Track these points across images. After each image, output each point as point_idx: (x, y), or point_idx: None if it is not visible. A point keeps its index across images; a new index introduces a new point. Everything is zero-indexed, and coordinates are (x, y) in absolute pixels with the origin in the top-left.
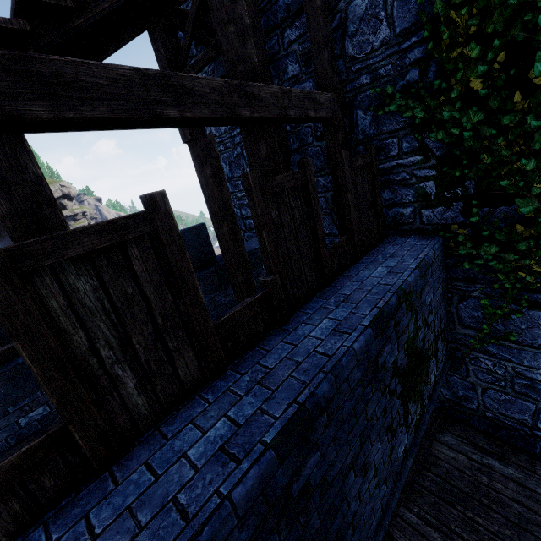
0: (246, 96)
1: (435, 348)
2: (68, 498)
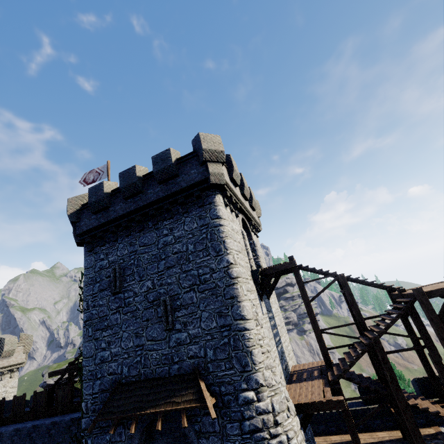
0: None
1: None
2: (53, 416)
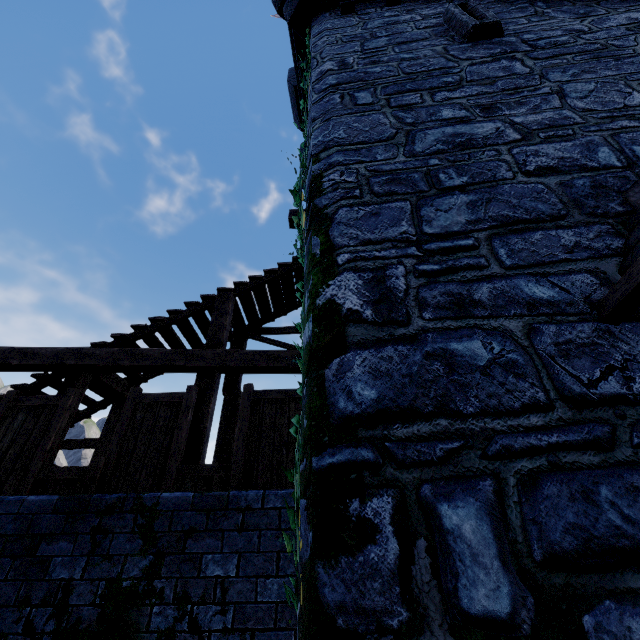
0: (186, 355)
1: None
2: None
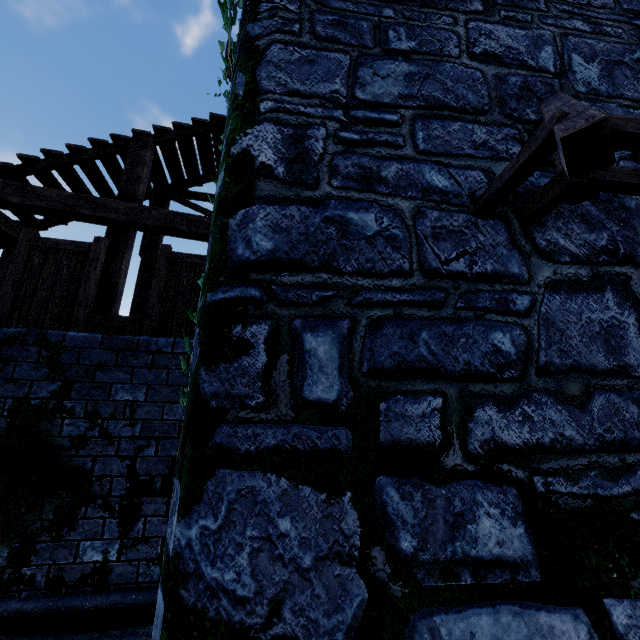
0: (93, 204)
1: (128, 502)
2: None
